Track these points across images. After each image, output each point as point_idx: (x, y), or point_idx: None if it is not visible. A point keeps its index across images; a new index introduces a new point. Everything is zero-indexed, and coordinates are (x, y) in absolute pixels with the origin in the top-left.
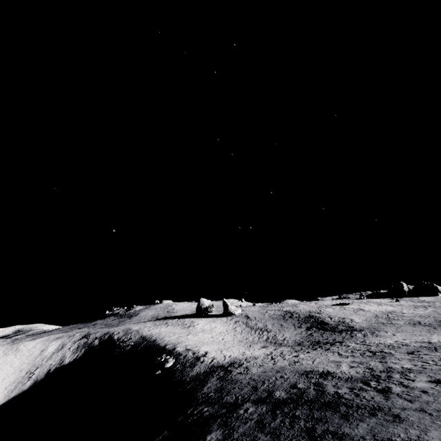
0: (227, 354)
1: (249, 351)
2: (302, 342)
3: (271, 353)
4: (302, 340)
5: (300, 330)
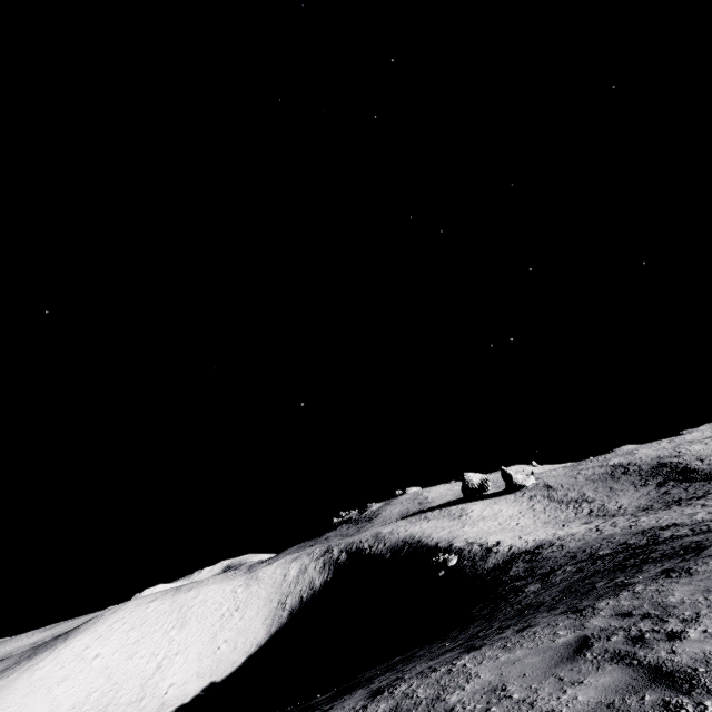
0: (529, 538)
1: (563, 531)
2: (650, 506)
3: (597, 526)
4: (650, 503)
5: (645, 490)
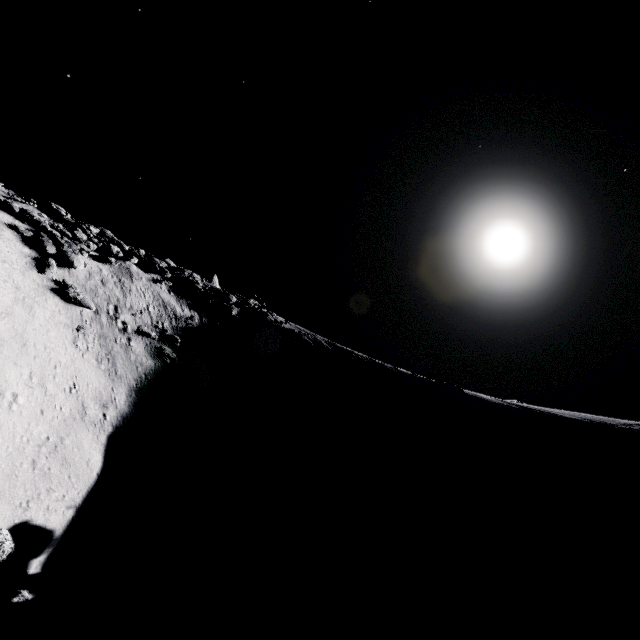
0: None
1: None
2: None
3: None
4: None
5: None
